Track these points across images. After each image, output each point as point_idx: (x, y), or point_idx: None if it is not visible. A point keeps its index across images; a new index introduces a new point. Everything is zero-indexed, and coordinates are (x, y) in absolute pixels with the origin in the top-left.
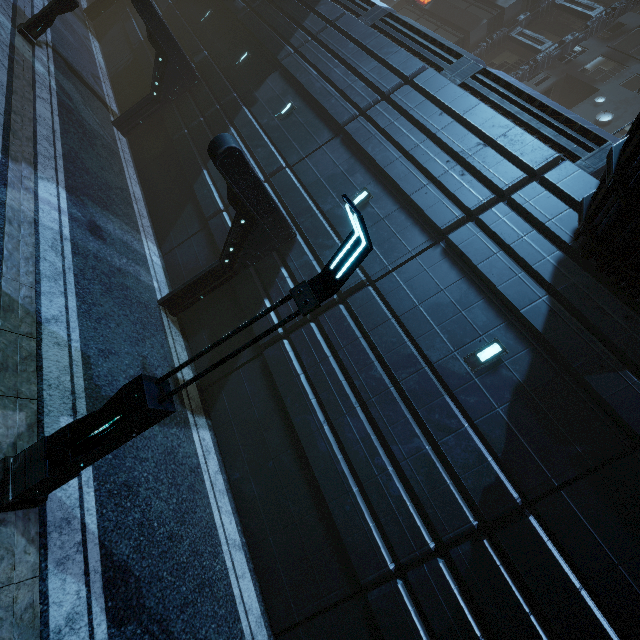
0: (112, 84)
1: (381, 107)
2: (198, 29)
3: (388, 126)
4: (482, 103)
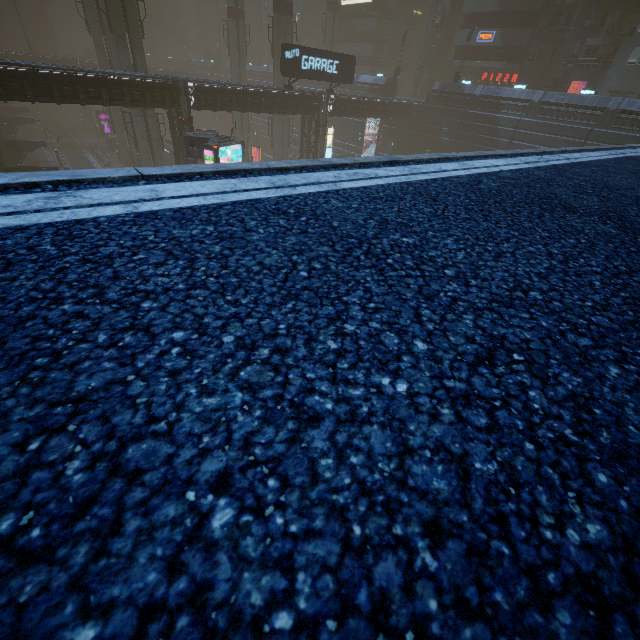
0: None
1: None
2: None
3: None
4: (632, 135)
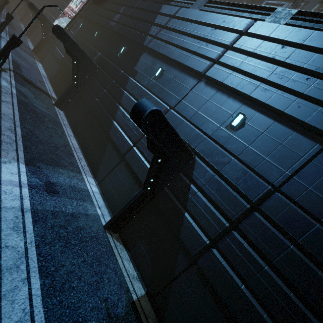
0: (51, 83)
1: (229, 54)
2: (92, 43)
3: (241, 65)
4: (317, 31)
